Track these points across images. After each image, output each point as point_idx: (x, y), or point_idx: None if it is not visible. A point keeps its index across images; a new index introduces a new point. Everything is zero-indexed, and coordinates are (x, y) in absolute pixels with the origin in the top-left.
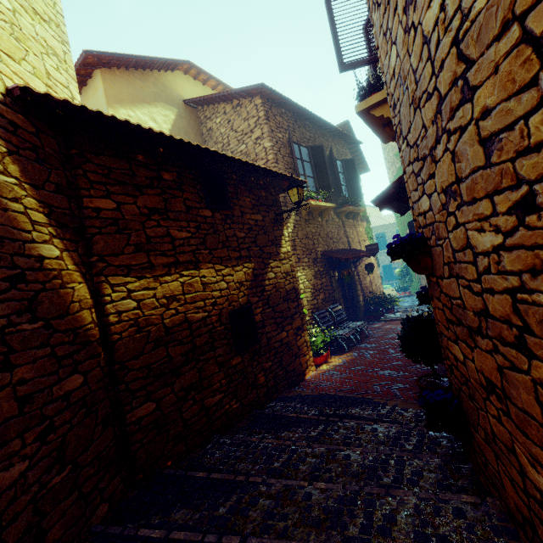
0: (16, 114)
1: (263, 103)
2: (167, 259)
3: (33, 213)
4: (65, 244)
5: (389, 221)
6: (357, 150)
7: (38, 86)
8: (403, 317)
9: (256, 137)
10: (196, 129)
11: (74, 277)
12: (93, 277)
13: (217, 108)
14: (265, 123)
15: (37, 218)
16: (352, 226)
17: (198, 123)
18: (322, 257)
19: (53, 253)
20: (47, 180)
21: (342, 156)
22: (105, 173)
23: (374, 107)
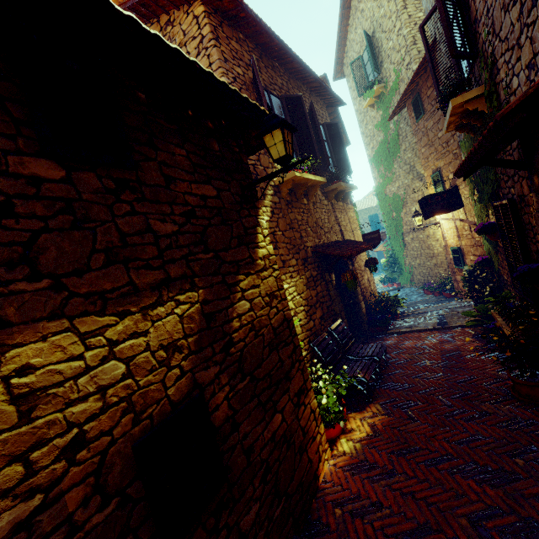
0: None
1: (207, 13)
2: None
3: None
4: None
5: (360, 208)
6: (336, 117)
7: None
8: (421, 326)
9: None
10: None
11: None
12: None
13: None
14: (212, 45)
15: None
16: (343, 211)
17: None
18: (314, 255)
19: None
20: None
21: (322, 119)
22: None
23: None
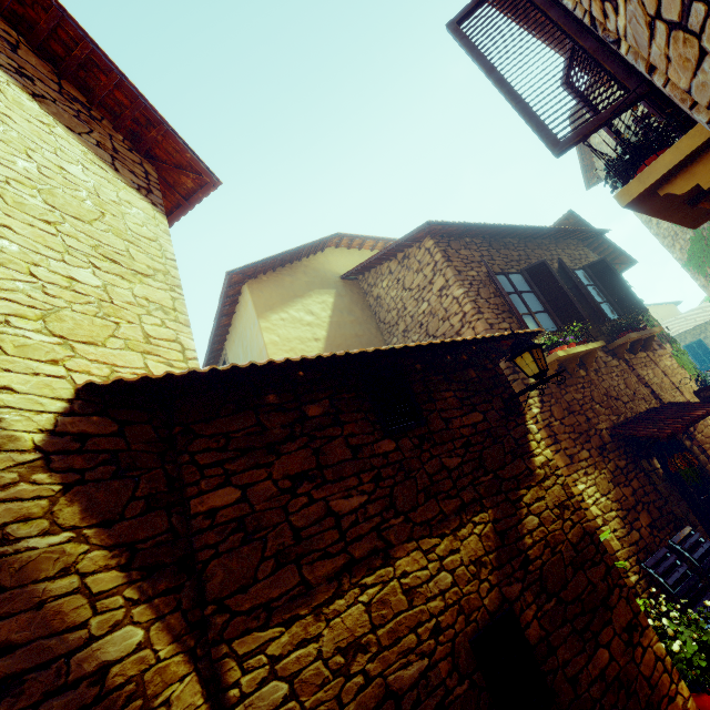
0: (88, 418)
1: (436, 243)
2: (333, 561)
3: (97, 578)
4: (157, 606)
5: (700, 320)
6: (602, 242)
7: (130, 360)
8: None
9: (439, 287)
10: (361, 303)
11: (170, 672)
12: (210, 646)
13: (380, 270)
14: (446, 266)
15: (105, 583)
16: (648, 363)
17: (362, 295)
18: (614, 438)
19: (129, 642)
20: (132, 498)
21: (581, 261)
22: (222, 444)
23: (664, 180)
